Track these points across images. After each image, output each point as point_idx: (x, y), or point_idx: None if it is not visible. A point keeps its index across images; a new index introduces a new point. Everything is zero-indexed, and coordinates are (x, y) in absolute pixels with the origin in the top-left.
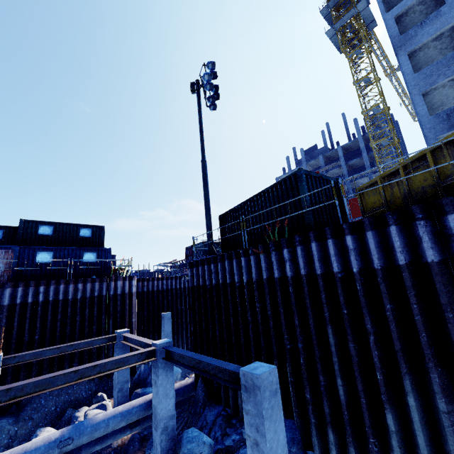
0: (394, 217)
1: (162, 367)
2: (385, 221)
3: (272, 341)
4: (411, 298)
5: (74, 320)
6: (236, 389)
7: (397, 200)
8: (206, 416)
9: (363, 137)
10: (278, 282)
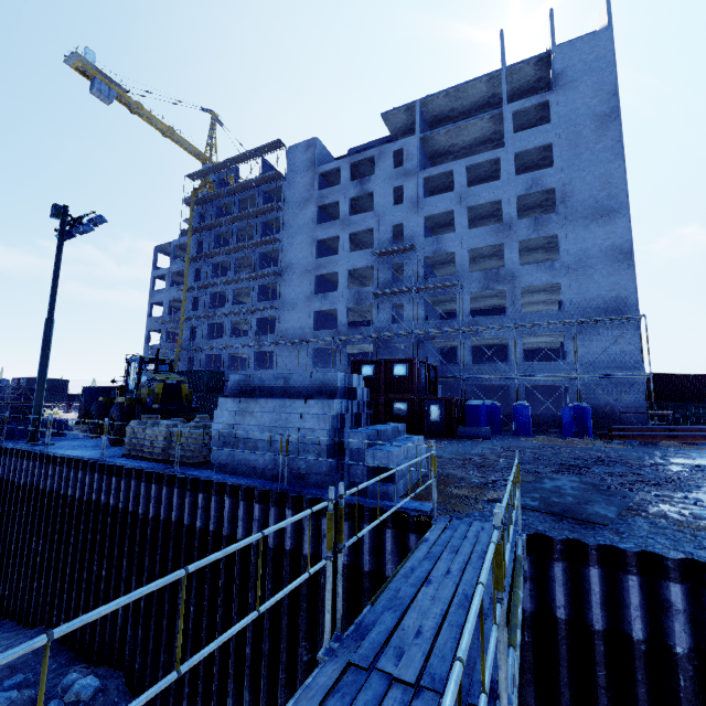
0: None
1: None
2: None
3: None
4: None
5: None
6: None
7: None
8: None
9: None
10: None
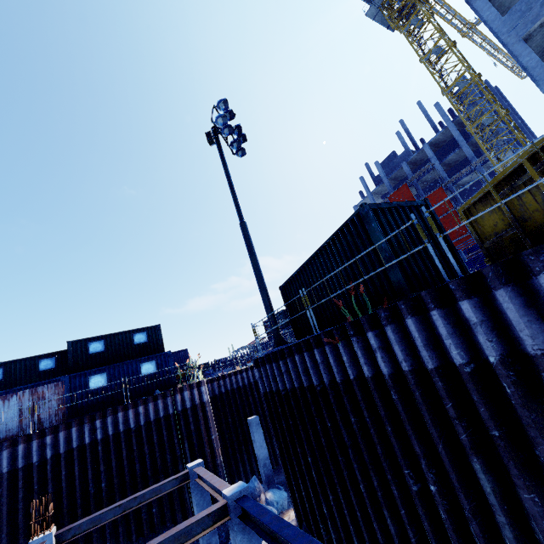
0: (540, 258)
1: (240, 529)
2: (525, 267)
3: (387, 477)
4: None
5: (143, 453)
6: None
7: (535, 214)
8: None
9: (454, 122)
10: (372, 384)
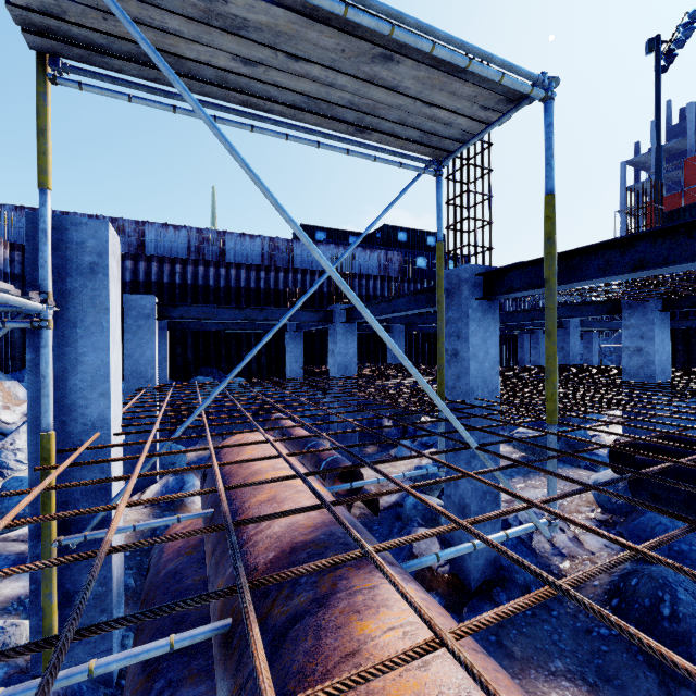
0: None
1: None
2: None
3: None
4: None
5: None
6: None
7: None
8: None
9: None
10: None
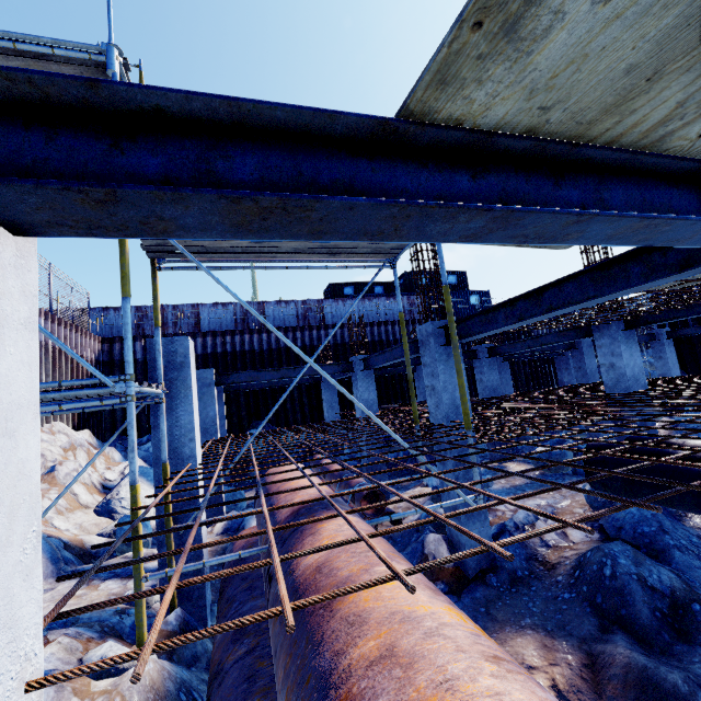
0: None
1: (666, 345)
2: None
3: None
4: None
5: None
6: None
7: None
8: None
9: None
10: None
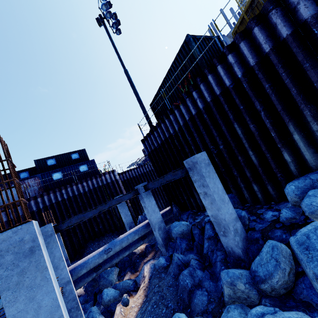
0: (254, 21)
1: (145, 197)
2: (249, 28)
3: None
4: (279, 70)
5: (90, 203)
6: (194, 197)
7: None
8: (182, 218)
9: None
10: (196, 116)
